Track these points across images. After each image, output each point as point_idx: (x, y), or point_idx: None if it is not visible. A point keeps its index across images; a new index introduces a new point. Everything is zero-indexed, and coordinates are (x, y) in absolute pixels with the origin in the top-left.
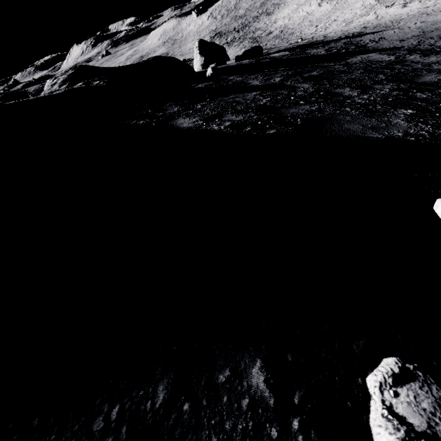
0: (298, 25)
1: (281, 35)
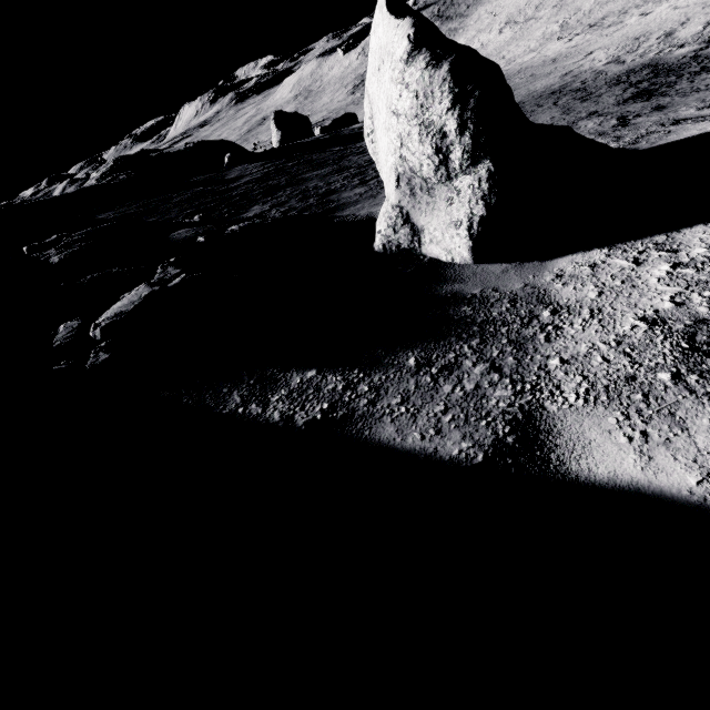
0: None
1: None
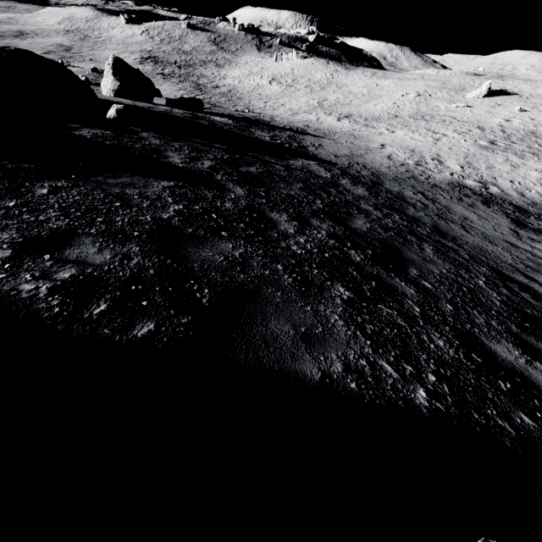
0: (248, 93)
1: (229, 95)
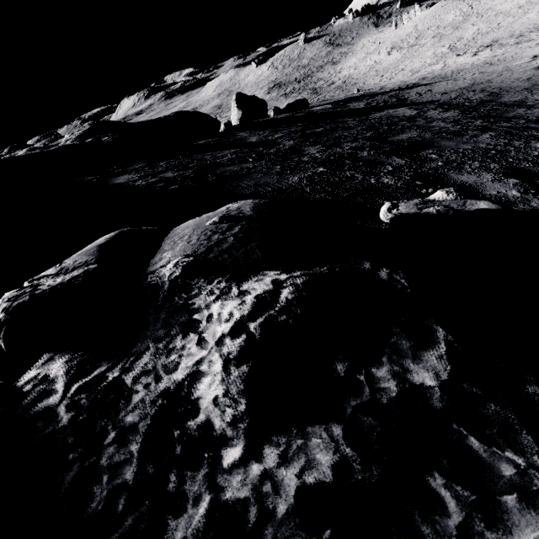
0: (363, 75)
1: (343, 86)
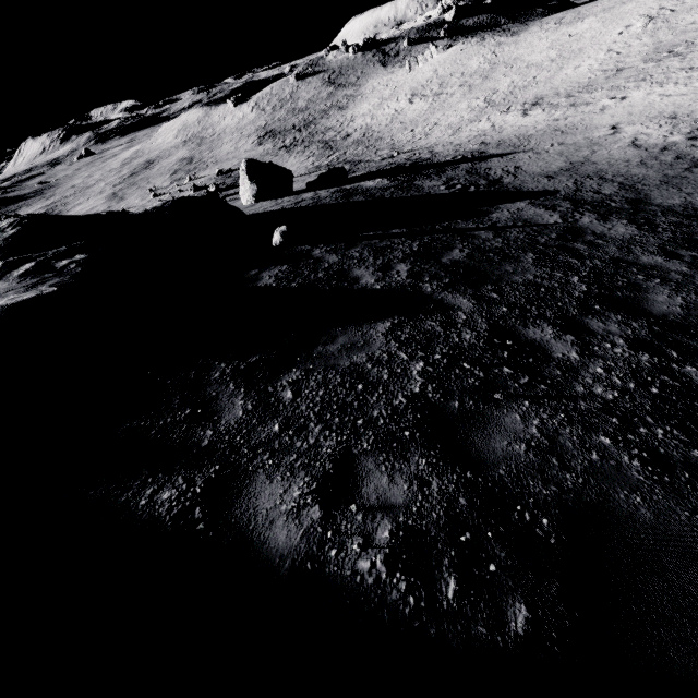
0: (386, 128)
1: (364, 140)
